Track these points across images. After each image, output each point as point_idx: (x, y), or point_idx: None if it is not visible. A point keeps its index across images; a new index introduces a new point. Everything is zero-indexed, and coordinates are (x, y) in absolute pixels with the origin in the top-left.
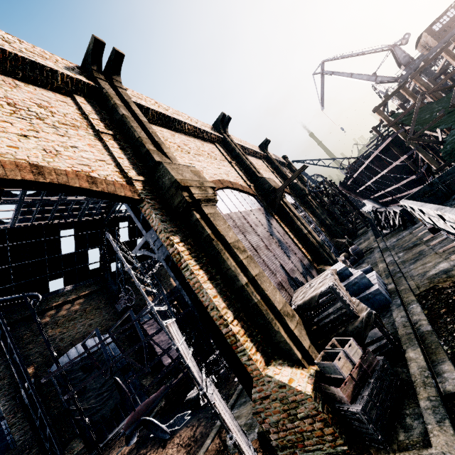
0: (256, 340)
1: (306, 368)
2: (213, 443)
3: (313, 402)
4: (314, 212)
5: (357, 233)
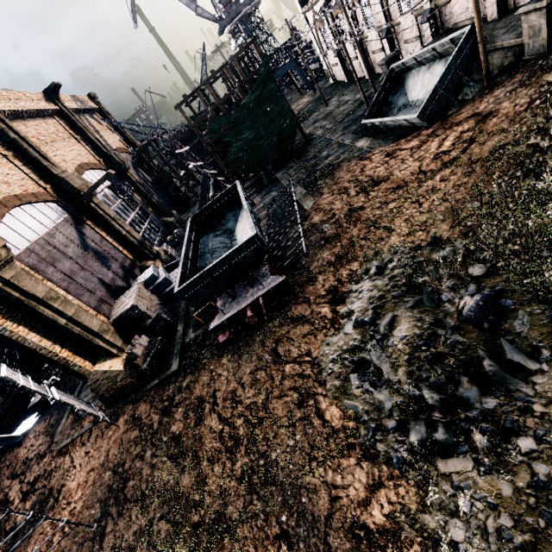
0: (83, 354)
1: (121, 357)
2: (69, 419)
3: (124, 372)
4: (139, 191)
5: (191, 200)
